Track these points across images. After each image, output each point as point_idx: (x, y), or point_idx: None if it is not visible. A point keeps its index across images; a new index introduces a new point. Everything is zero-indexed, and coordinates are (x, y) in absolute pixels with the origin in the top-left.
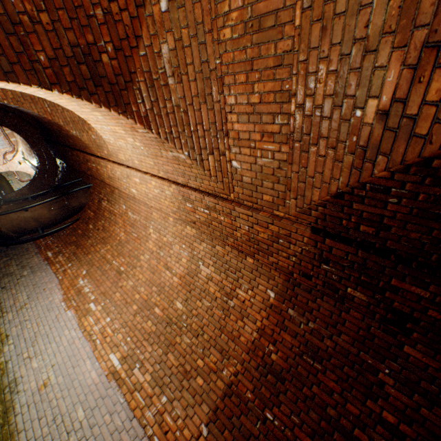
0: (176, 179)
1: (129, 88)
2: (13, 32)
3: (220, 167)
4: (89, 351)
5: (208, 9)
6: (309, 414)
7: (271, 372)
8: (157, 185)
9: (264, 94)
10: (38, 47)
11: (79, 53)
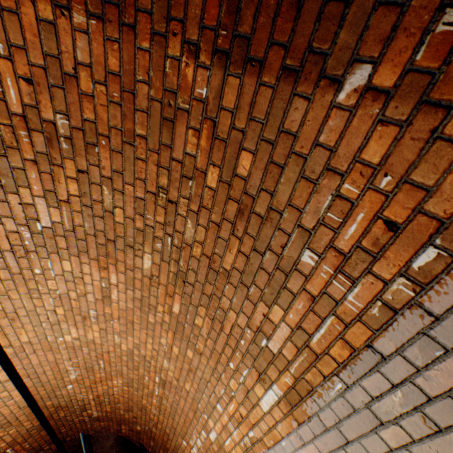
0: None
1: None
2: None
3: None
4: None
5: None
6: None
7: None
8: None
9: None
10: None
11: None
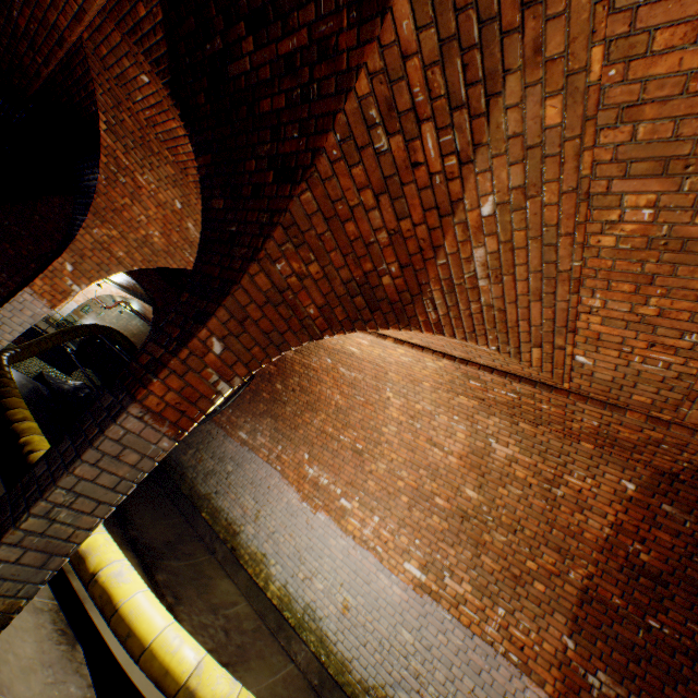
0: (447, 351)
1: (416, 300)
2: (281, 301)
3: (551, 359)
4: (375, 562)
5: (571, 213)
6: None
7: (644, 574)
8: (408, 354)
9: (670, 310)
10: (307, 301)
11: (353, 286)
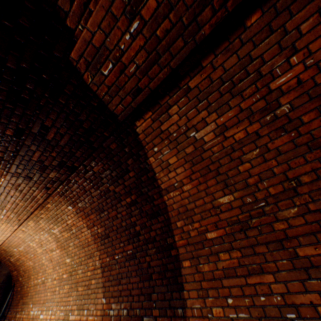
0: None
1: None
2: None
3: None
4: None
5: None
6: (122, 235)
7: (105, 238)
8: None
9: None
10: None
11: None
